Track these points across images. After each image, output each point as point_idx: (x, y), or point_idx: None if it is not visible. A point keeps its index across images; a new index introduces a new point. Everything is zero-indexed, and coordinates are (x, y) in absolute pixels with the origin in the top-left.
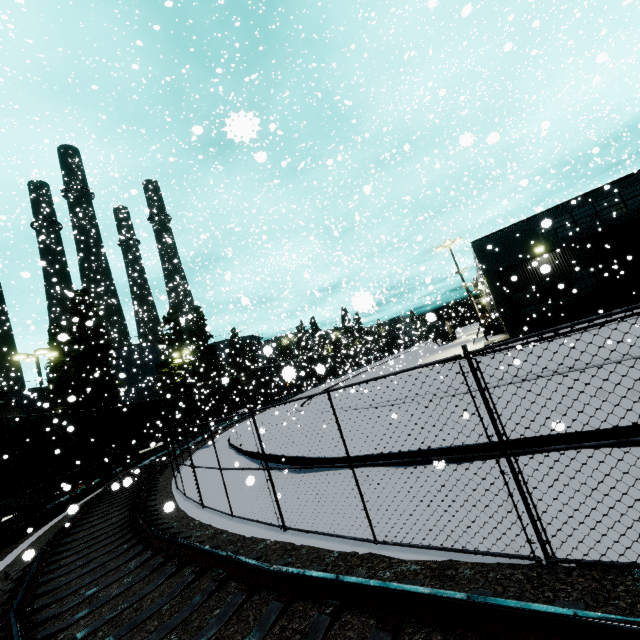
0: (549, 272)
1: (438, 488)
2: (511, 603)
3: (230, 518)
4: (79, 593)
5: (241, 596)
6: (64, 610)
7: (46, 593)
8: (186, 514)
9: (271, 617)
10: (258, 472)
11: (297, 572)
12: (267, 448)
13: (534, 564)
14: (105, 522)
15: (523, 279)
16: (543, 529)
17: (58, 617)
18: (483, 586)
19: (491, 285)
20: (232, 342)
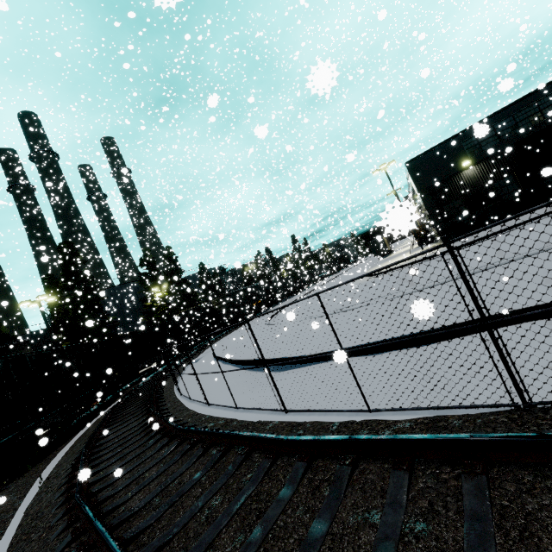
0: (475, 183)
1: (411, 366)
2: (511, 435)
3: (235, 410)
4: (125, 478)
5: (267, 462)
6: (118, 491)
7: (97, 481)
8: (196, 412)
9: (299, 473)
10: (246, 375)
11: (313, 438)
12: (250, 355)
13: (513, 409)
14: (128, 426)
15: (452, 191)
16: (521, 381)
17: (114, 496)
18: (474, 430)
19: (425, 200)
20: (201, 274)
